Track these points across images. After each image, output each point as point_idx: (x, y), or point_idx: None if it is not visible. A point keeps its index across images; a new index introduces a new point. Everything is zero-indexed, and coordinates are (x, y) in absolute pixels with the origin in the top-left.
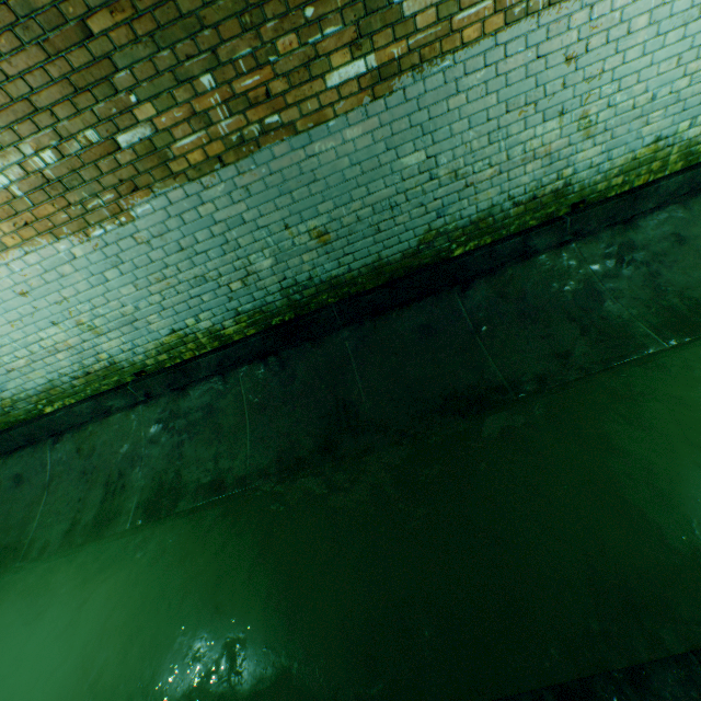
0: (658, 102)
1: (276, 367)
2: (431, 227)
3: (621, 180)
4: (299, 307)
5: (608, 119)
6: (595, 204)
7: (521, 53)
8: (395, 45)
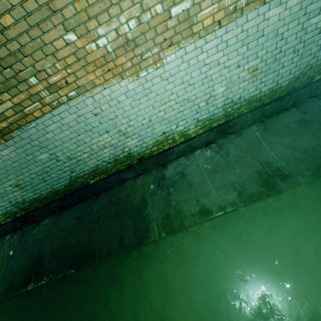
0: (154, 121)
1: (20, 236)
2: (71, 175)
3: (156, 148)
4: (26, 209)
5: (133, 130)
6: (148, 158)
7: (69, 116)
8: (2, 123)
